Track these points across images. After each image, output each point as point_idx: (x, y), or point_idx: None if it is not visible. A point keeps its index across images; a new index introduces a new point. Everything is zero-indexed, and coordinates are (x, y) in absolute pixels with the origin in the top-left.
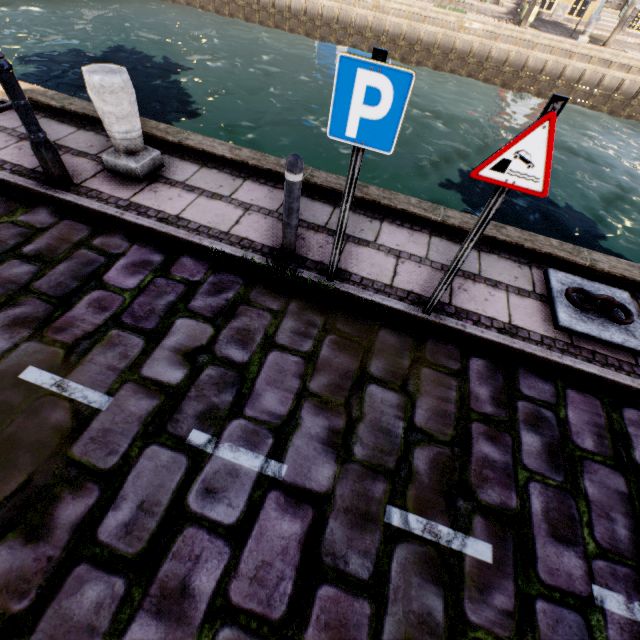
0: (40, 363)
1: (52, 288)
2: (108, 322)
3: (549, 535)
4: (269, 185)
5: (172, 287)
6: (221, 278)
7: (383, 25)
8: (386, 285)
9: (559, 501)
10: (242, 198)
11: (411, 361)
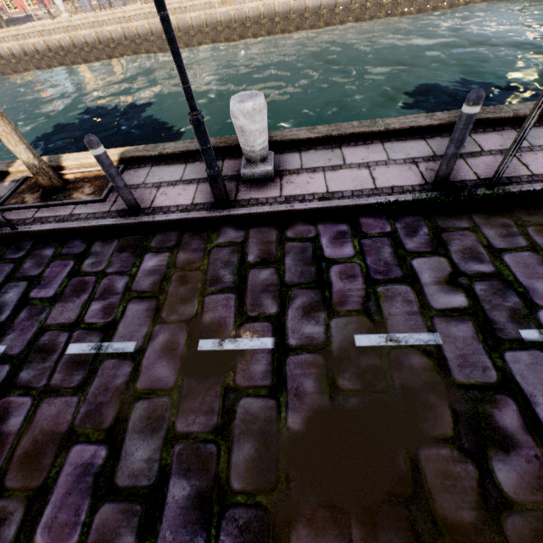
0: (358, 331)
1: (301, 278)
2: (367, 284)
3: None
4: (360, 144)
5: (379, 242)
6: (404, 222)
7: (273, 8)
8: (530, 176)
9: None
10: (354, 161)
11: None
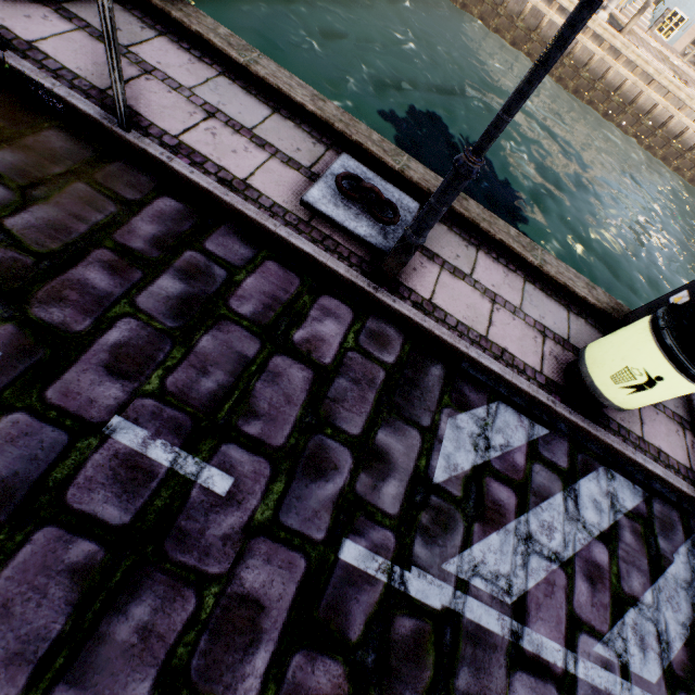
0: None
1: None
2: None
3: (101, 365)
4: None
5: None
6: None
7: None
8: (96, 88)
9: (150, 342)
10: None
11: (67, 171)
